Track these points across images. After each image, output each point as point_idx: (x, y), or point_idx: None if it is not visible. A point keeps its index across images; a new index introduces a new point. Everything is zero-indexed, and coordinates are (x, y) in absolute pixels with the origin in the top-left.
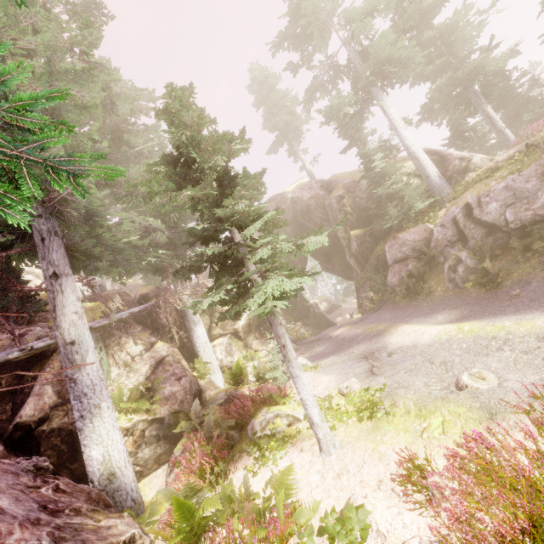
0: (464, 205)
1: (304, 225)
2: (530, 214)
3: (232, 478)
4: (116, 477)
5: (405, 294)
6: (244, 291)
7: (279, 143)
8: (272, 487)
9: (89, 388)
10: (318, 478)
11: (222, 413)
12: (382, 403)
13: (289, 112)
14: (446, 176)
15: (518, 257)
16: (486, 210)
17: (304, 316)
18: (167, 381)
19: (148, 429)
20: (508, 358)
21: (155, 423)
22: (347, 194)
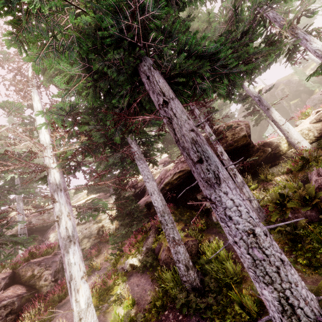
0: None
1: None
2: None
3: None
4: None
5: None
6: (259, 117)
7: None
8: None
9: None
10: None
11: None
12: None
13: None
14: None
15: None
16: None
17: None
18: None
19: None
20: None
21: None
22: (285, 87)
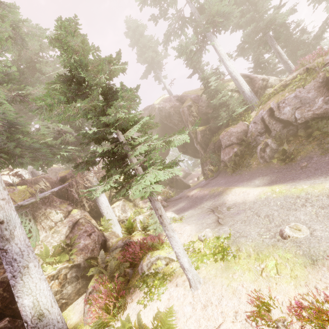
0: (268, 109)
1: (167, 125)
2: (311, 113)
3: (129, 313)
4: (44, 316)
5: (233, 167)
6: (129, 177)
7: (148, 71)
8: (158, 321)
9: (18, 255)
10: (190, 309)
11: (120, 257)
12: (230, 248)
13: (153, 51)
14: (254, 91)
15: (303, 141)
16: (283, 112)
17: (170, 182)
18: (81, 237)
19: (69, 273)
20: (311, 212)
21: (74, 268)
22: (193, 104)
